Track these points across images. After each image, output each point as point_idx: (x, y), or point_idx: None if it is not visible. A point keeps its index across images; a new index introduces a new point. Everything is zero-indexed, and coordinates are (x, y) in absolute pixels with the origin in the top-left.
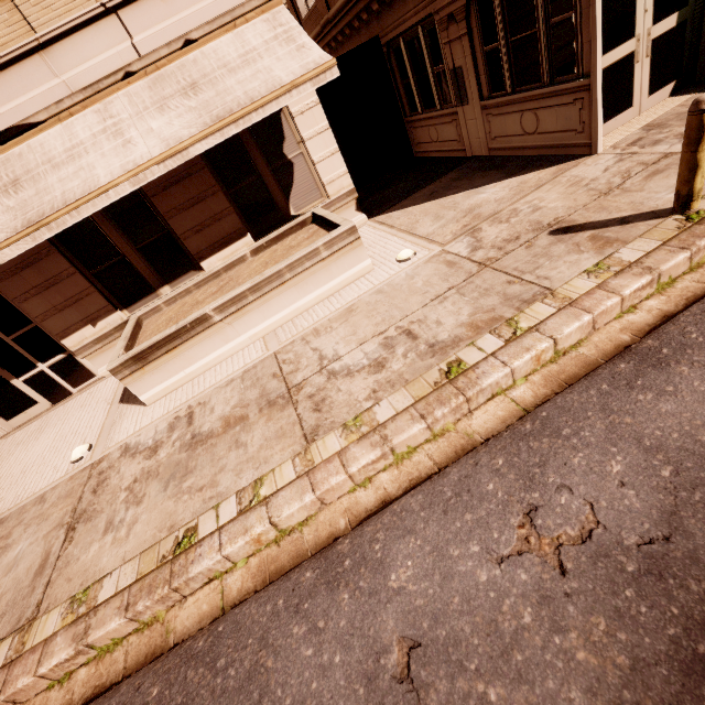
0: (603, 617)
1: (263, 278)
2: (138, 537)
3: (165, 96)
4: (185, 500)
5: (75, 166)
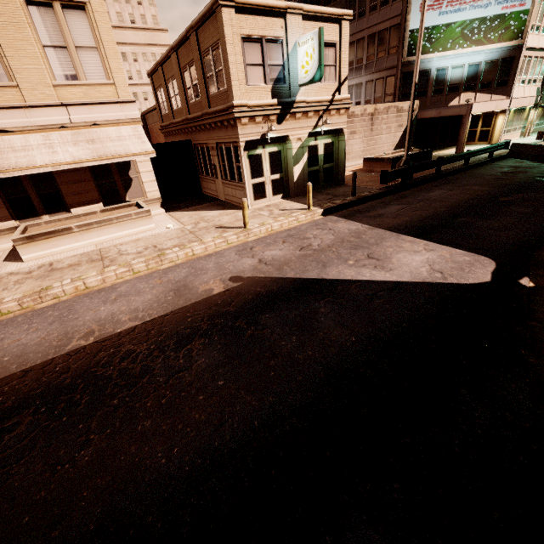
0: (162, 288)
1: (103, 219)
2: (22, 289)
3: (78, 140)
4: (47, 281)
5: (25, 154)
